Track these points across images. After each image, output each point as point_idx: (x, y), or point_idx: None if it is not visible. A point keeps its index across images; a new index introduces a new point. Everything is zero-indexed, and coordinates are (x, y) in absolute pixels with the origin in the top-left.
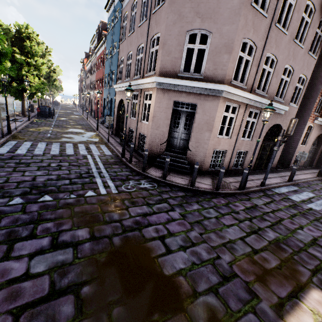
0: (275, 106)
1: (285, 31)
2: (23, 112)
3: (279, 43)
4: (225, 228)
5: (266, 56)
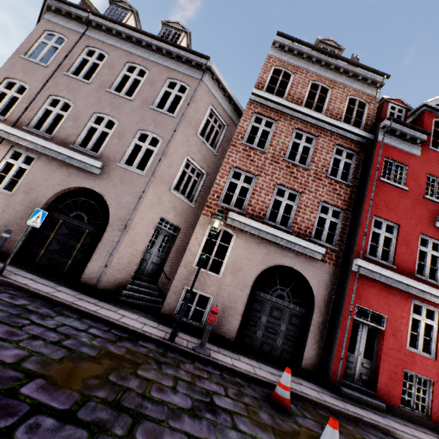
0: (63, 152)
1: (84, 80)
2: None
3: (76, 90)
4: None
5: (54, 98)
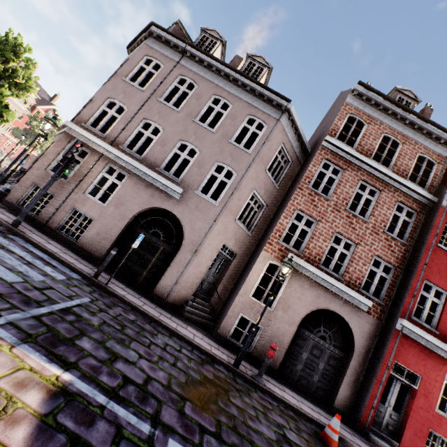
0: (151, 174)
1: (174, 108)
2: None
3: (166, 116)
4: None
5: (146, 122)
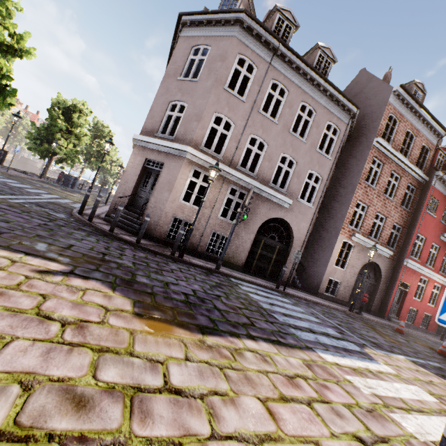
0: (269, 192)
1: (274, 120)
2: (44, 174)
3: (268, 129)
4: (74, 240)
5: (252, 137)
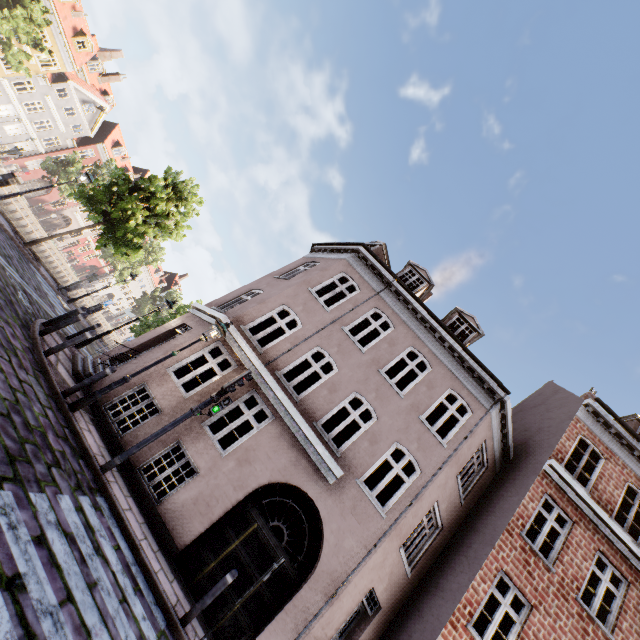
0: (306, 431)
1: (360, 346)
2: None
3: (347, 352)
4: None
5: (319, 350)
